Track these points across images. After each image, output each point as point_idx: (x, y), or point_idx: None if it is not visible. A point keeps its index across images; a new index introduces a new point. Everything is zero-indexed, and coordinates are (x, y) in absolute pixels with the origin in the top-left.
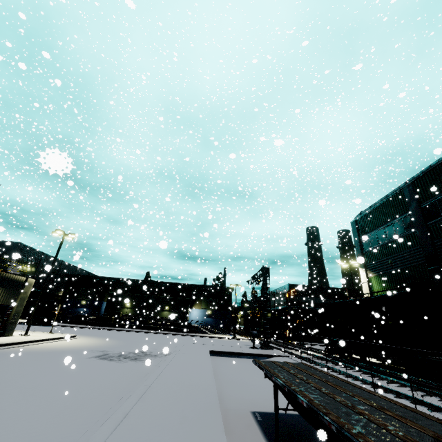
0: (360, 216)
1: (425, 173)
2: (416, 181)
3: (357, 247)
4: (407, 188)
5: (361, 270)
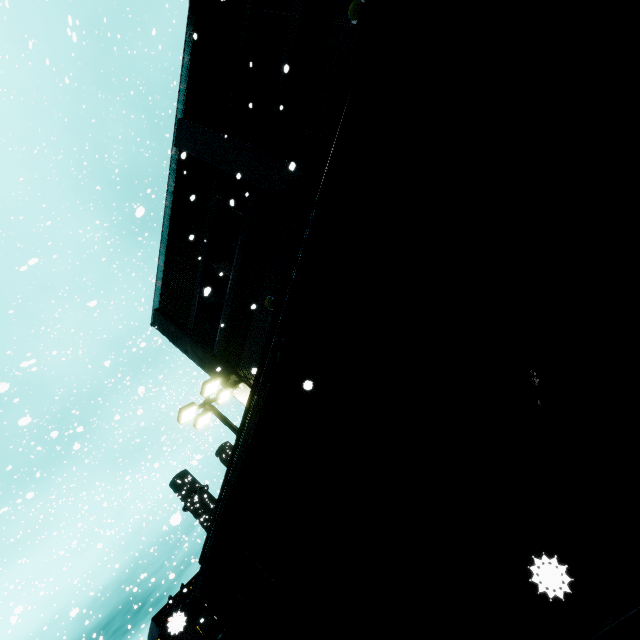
0: (156, 290)
1: (184, 71)
2: (186, 110)
3: (198, 356)
4: (180, 134)
5: (240, 393)
